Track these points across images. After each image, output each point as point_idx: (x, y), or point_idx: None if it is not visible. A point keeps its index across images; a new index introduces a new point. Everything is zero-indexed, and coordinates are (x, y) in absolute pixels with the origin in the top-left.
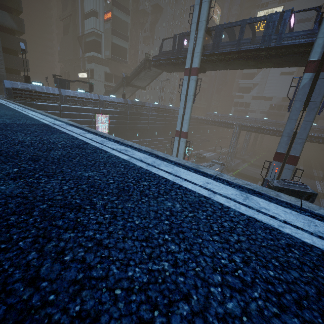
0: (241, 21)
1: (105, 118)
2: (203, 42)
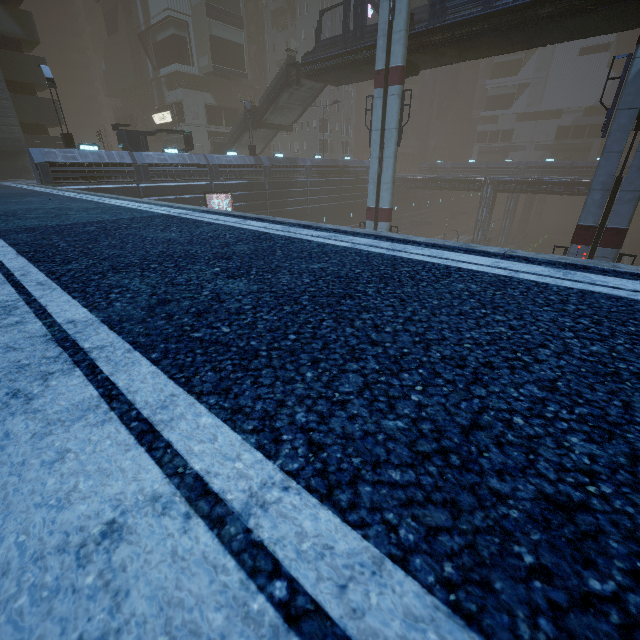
0: None
1: (224, 200)
2: (409, 6)
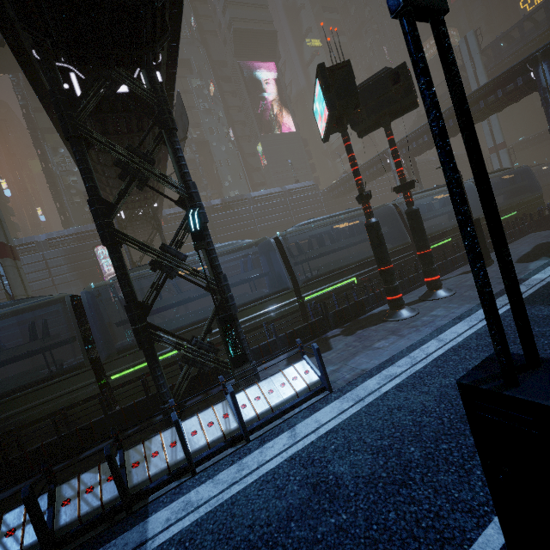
0: (515, 24)
1: None
2: (482, 63)
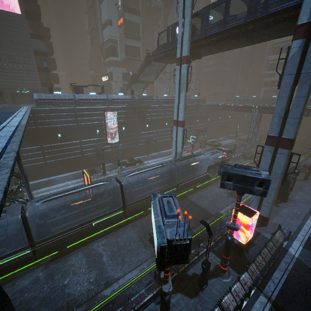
0: None
1: (114, 114)
2: (190, 29)
